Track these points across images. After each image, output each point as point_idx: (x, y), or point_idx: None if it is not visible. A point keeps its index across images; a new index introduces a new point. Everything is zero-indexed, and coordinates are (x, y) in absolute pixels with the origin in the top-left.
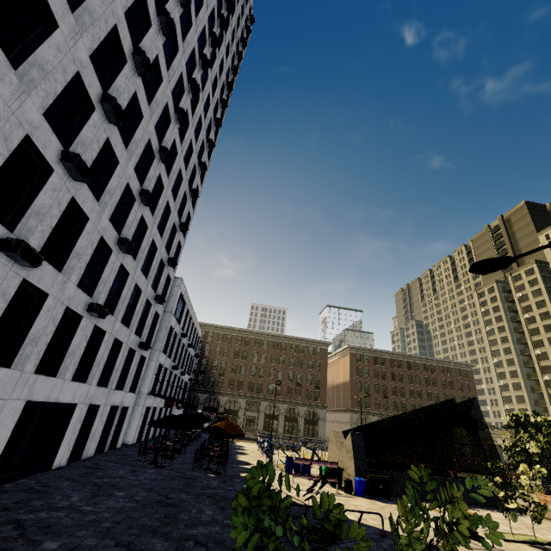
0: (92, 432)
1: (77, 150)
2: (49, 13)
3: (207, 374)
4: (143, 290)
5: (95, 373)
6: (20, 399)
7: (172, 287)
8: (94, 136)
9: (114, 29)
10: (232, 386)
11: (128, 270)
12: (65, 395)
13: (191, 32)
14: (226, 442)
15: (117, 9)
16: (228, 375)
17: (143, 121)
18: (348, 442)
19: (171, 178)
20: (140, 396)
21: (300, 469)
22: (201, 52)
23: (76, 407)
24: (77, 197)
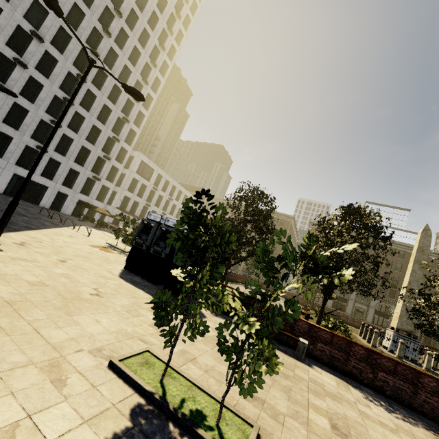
0: (66, 205)
1: (11, 83)
2: None
3: None
4: (92, 151)
5: (59, 179)
6: (11, 171)
7: (135, 157)
8: (20, 76)
9: (21, 26)
10: None
11: (72, 138)
12: (38, 180)
13: None
14: None
15: (17, 17)
16: None
17: (59, 63)
18: None
19: (105, 91)
20: (112, 208)
21: None
22: (121, 4)
23: (48, 188)
24: (18, 102)
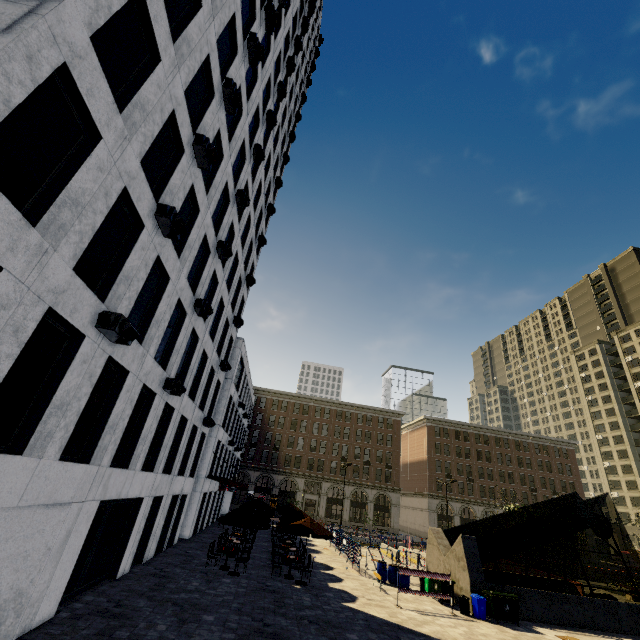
0: (154, 529)
1: (165, 200)
2: (152, 45)
3: (259, 447)
4: (209, 356)
5: (162, 458)
6: (95, 500)
7: (232, 350)
8: (181, 183)
9: (206, 59)
10: (288, 463)
11: (198, 335)
12: (134, 489)
13: (269, 57)
14: (293, 536)
15: (211, 37)
16: (284, 450)
17: (223, 162)
18: (458, 548)
19: (241, 224)
20: (197, 480)
21: (395, 578)
22: (276, 79)
23: (142, 502)
24: (162, 255)
